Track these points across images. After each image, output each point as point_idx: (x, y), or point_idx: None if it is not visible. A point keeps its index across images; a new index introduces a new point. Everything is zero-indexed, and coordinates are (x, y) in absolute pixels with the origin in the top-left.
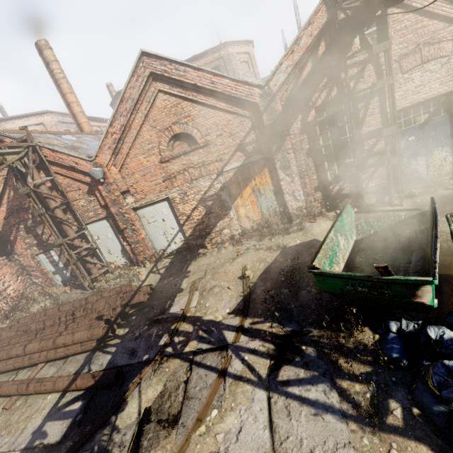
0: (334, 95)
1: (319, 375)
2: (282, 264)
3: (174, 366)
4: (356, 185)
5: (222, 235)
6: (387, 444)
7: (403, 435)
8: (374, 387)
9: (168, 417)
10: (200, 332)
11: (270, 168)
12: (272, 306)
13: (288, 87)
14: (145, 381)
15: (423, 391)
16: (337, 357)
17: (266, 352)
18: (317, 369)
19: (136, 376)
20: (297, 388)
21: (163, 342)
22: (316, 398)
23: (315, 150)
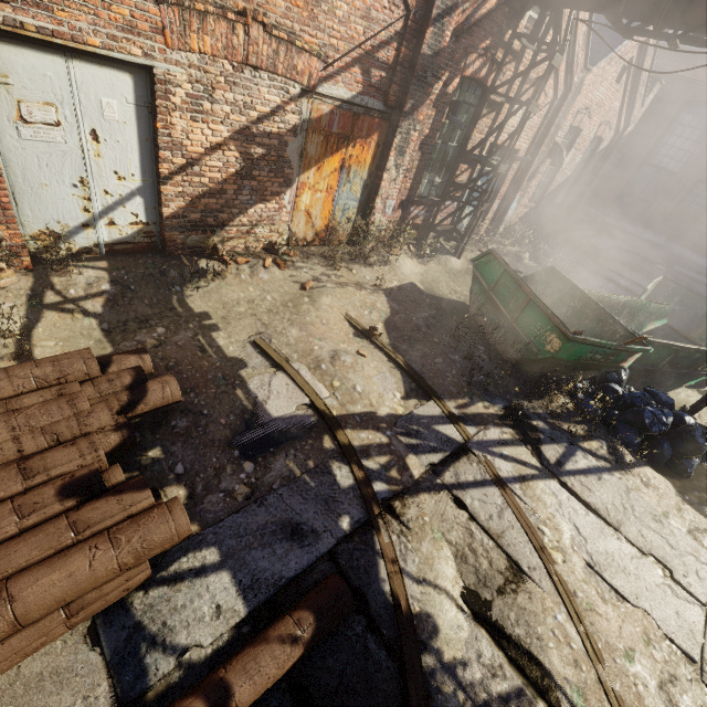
0: (482, 76)
1: (569, 445)
2: (409, 316)
3: (429, 507)
4: (429, 216)
5: (251, 237)
6: (636, 476)
7: (640, 466)
8: (603, 440)
9: (506, 577)
10: (402, 438)
11: (381, 139)
12: (459, 379)
13: (467, 8)
14: (406, 559)
15: (628, 432)
16: (561, 424)
17: (514, 438)
18: (563, 440)
19: (377, 564)
20: (570, 464)
21: (348, 478)
22: (586, 465)
23: (429, 144)
